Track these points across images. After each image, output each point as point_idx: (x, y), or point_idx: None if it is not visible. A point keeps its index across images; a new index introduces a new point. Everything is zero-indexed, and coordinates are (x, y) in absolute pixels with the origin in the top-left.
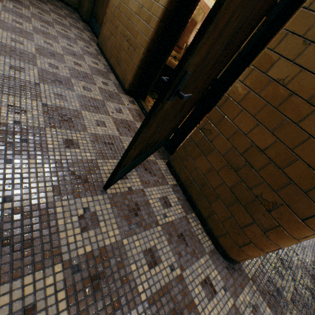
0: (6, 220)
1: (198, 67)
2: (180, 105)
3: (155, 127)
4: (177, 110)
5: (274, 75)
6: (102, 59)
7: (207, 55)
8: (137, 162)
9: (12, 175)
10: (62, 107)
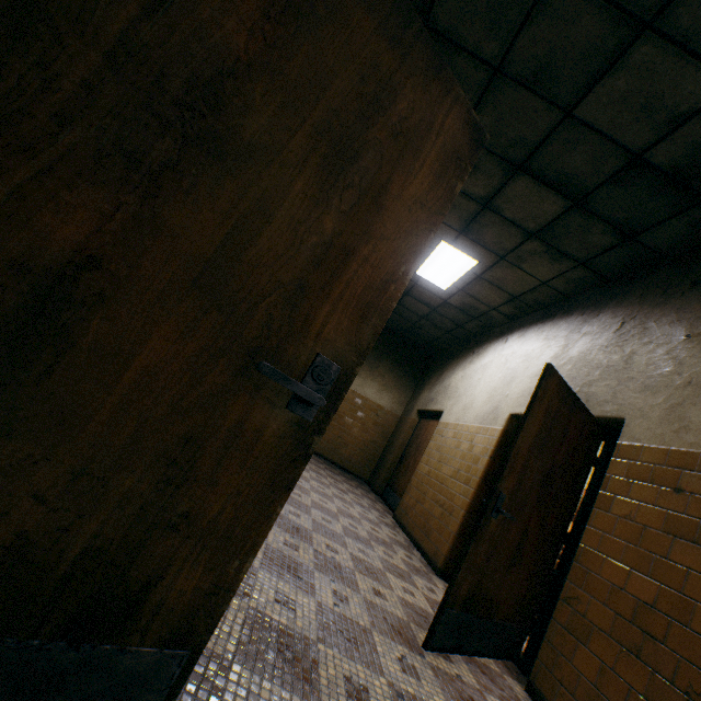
0: (338, 617)
1: (514, 494)
2: (511, 540)
3: (484, 553)
4: (512, 550)
5: (618, 512)
6: (400, 532)
7: (519, 486)
8: (466, 630)
9: (336, 591)
10: (365, 560)
